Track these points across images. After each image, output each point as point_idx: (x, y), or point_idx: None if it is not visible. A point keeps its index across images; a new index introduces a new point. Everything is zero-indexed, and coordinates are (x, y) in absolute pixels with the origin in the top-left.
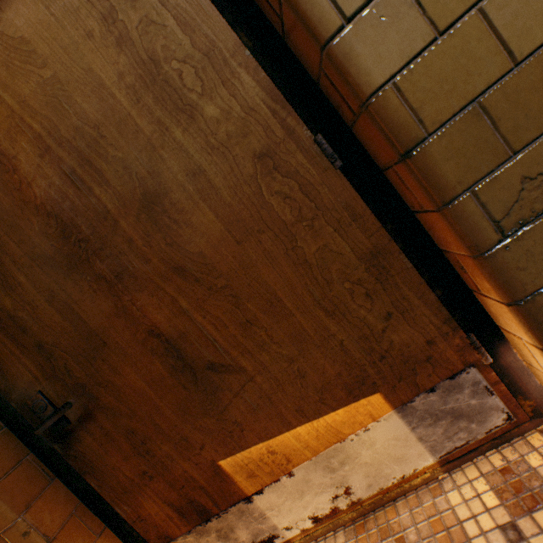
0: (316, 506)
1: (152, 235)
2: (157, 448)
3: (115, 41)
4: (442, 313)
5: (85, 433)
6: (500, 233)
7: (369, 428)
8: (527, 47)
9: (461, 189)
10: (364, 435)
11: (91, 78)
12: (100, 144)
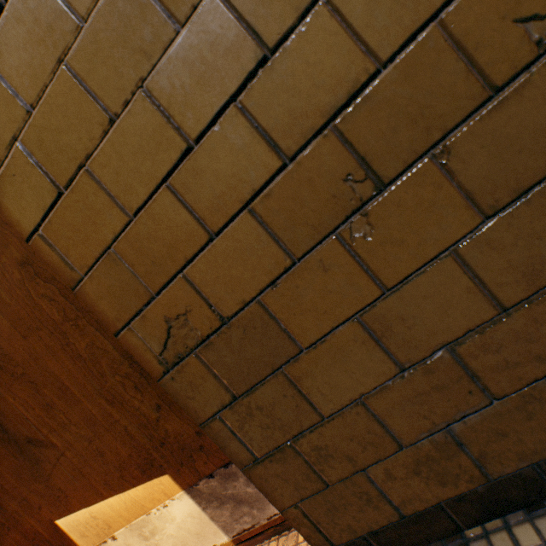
0: None
1: None
2: (7, 504)
3: None
4: None
5: None
6: (164, 365)
7: (167, 504)
8: (136, 201)
9: (122, 324)
10: (165, 510)
11: None
12: None
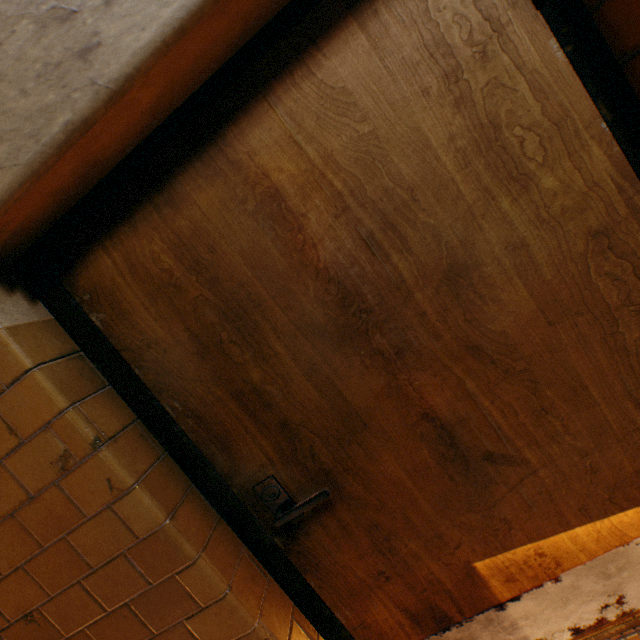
0: (579, 616)
1: (449, 310)
2: (402, 545)
3: (453, 101)
4: None
5: (316, 525)
6: None
7: None
8: None
9: None
10: None
11: (415, 137)
12: (410, 208)
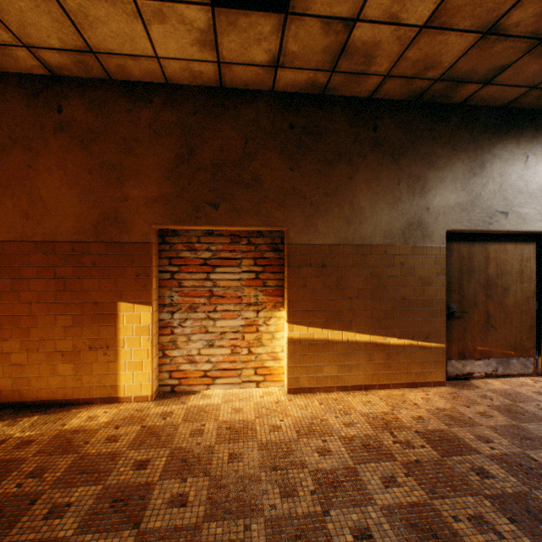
0: (487, 370)
1: (501, 294)
2: (466, 335)
3: (519, 264)
4: (534, 344)
5: (454, 320)
6: None
7: (509, 358)
8: None
9: None
10: (507, 359)
11: (512, 264)
12: (505, 274)
